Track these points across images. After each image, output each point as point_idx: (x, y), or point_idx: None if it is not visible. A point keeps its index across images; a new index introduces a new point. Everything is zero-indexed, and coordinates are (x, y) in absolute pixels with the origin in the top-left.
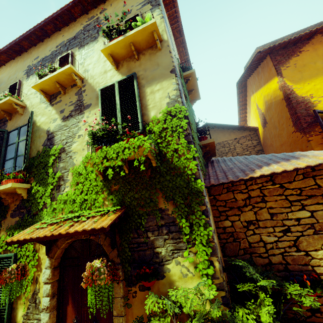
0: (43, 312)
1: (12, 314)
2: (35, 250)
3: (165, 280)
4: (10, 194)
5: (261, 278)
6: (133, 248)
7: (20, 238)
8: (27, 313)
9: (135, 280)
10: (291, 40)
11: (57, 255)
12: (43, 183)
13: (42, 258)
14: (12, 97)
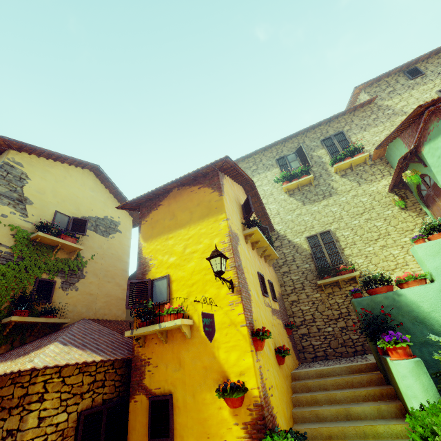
0: None
1: None
2: None
3: None
4: None
5: None
6: None
7: None
8: None
9: None
10: (140, 198)
11: None
12: None
13: None
14: None
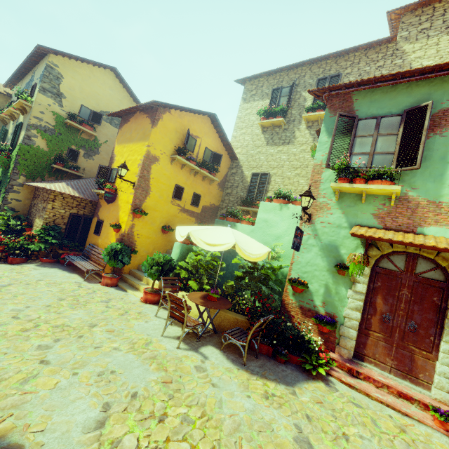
0: None
1: None
2: None
3: None
4: None
5: (15, 217)
6: None
7: None
8: None
9: None
10: (117, 113)
11: None
12: None
13: None
14: (2, 114)
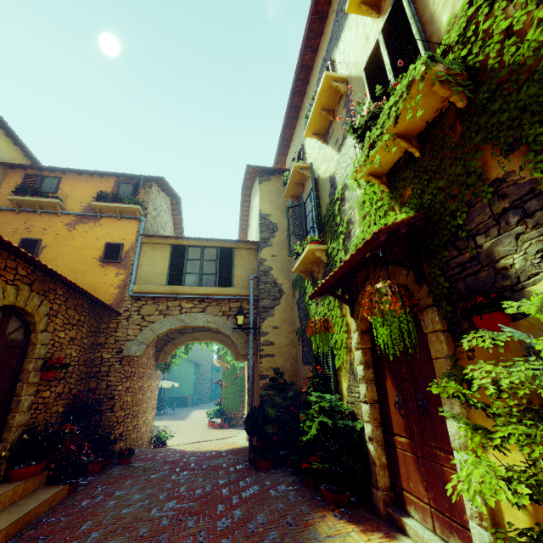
0: (360, 382)
1: (339, 386)
2: (342, 315)
3: (532, 318)
4: (315, 263)
5: None
6: (454, 275)
7: (315, 288)
8: (349, 386)
9: (467, 330)
10: None
11: (361, 315)
12: (335, 238)
13: (350, 323)
14: (296, 163)
